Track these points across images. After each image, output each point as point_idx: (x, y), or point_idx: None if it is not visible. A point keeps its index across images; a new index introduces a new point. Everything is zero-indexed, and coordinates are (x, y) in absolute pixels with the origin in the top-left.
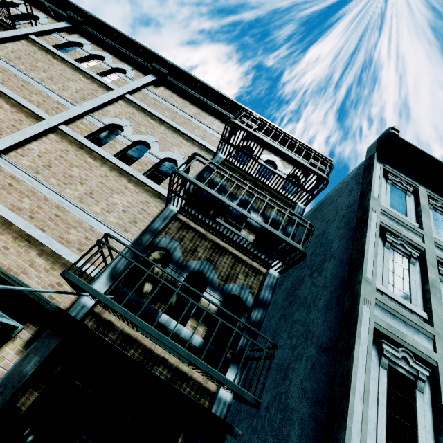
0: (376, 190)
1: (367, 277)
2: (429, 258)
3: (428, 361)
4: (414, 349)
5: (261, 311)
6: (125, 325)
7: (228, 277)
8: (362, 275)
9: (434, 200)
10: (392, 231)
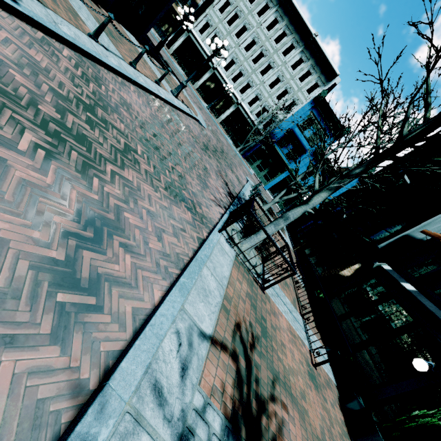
0: None
1: (213, 4)
2: (235, 5)
3: (214, 23)
4: (213, 21)
5: (196, 9)
6: (175, 4)
7: (193, 0)
8: (212, 4)
9: None
10: None
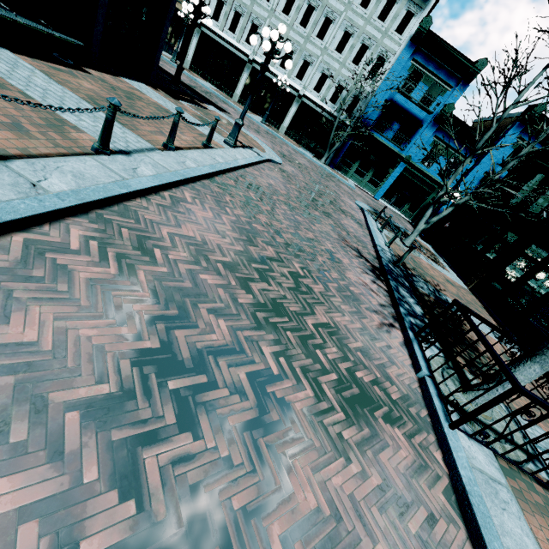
0: None
1: None
2: None
3: None
4: None
5: None
6: None
7: None
8: None
9: None
10: None
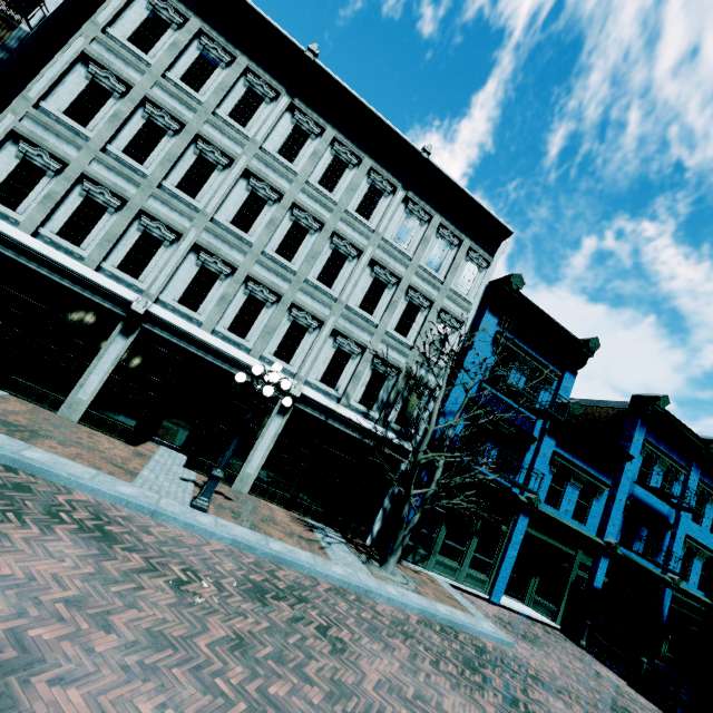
0: (106, 14)
1: (27, 95)
2: (133, 94)
3: (64, 161)
4: (53, 151)
5: None
6: None
7: None
8: (22, 93)
9: (208, 39)
10: (100, 62)
